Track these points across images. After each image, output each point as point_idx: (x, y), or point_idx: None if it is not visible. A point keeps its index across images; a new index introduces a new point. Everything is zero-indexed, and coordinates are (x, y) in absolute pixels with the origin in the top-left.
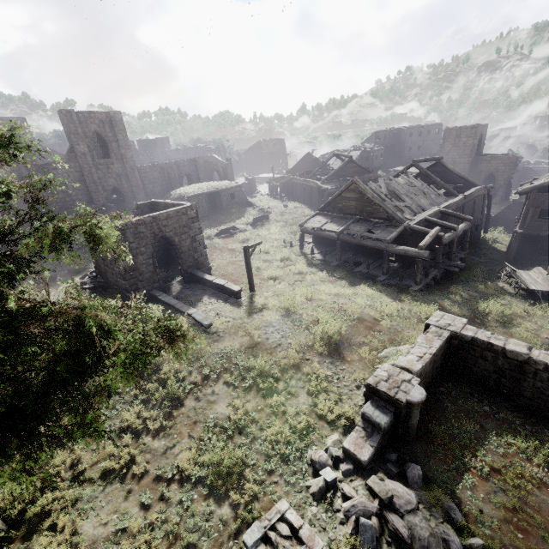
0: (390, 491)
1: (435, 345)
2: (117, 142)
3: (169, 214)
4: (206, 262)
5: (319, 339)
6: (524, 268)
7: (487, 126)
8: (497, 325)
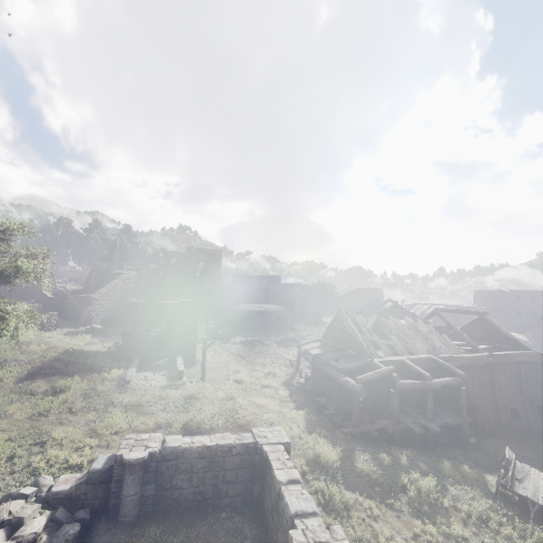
0: (25, 515)
1: (220, 441)
2: (213, 268)
3: (174, 304)
4: (192, 349)
5: (184, 422)
6: None
7: None
8: (407, 509)
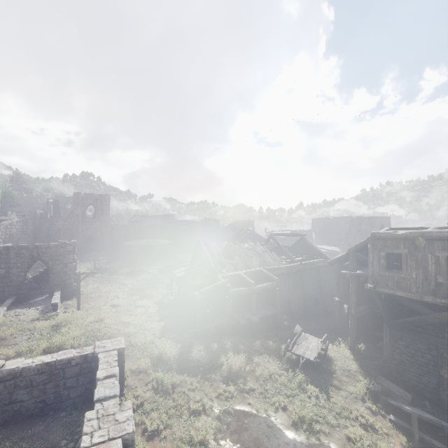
0: None
1: (60, 357)
2: (102, 210)
3: (50, 245)
4: (73, 284)
5: (45, 346)
6: (336, 339)
7: (389, 218)
8: (220, 379)
